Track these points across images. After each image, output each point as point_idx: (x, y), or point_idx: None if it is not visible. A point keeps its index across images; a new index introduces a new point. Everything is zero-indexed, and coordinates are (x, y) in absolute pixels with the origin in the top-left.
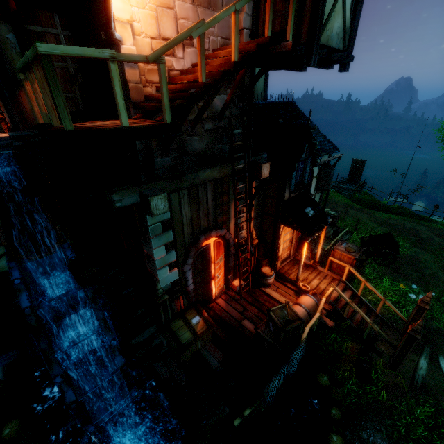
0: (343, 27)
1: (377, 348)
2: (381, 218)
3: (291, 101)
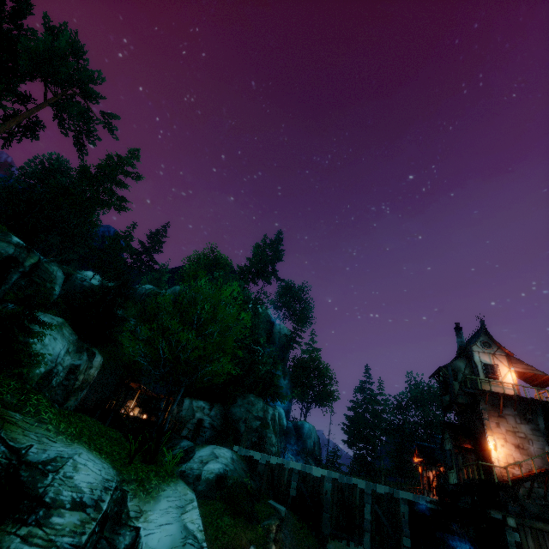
0: None
1: None
2: None
3: None
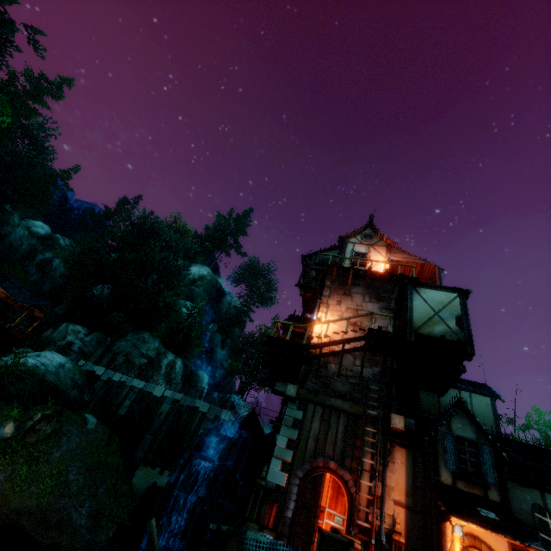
0: (449, 330)
1: None
2: None
3: None
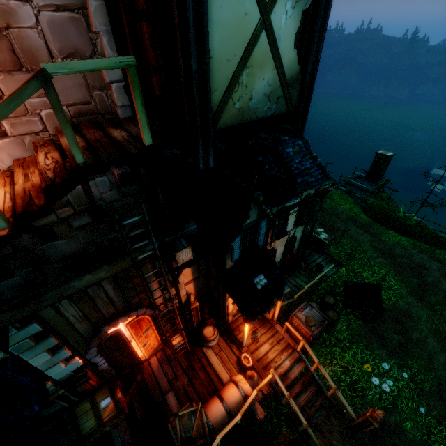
0: (280, 81)
1: (313, 442)
2: (387, 243)
3: None
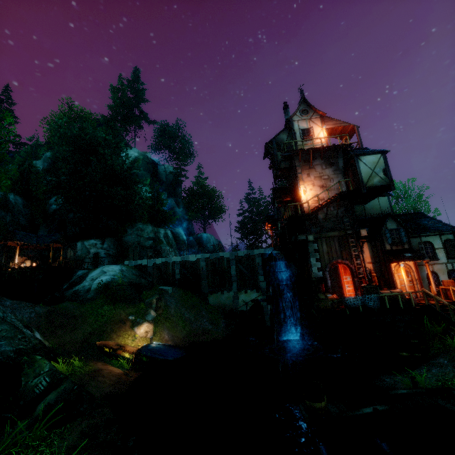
0: (381, 179)
1: None
2: None
3: (416, 212)
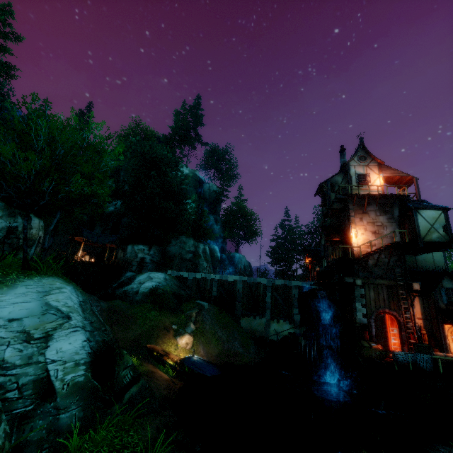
0: (440, 235)
1: None
2: None
3: None
